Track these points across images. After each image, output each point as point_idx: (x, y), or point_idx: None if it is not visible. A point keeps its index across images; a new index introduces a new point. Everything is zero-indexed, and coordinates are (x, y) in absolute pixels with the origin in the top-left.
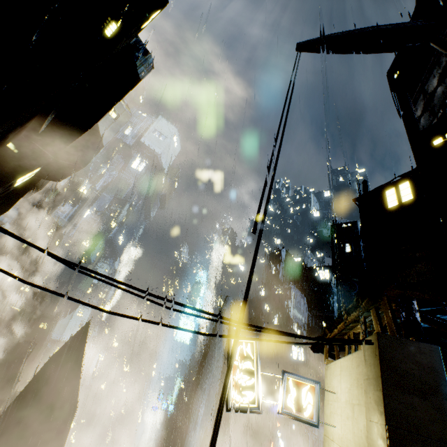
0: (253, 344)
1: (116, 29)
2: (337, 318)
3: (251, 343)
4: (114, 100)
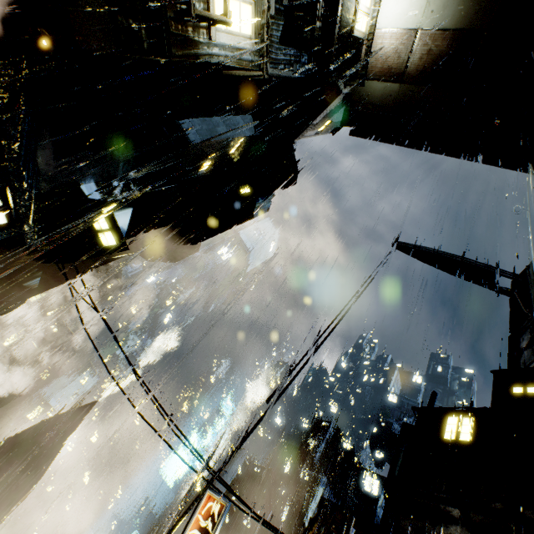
0: (223, 507)
1: (248, 192)
2: (308, 525)
3: (222, 504)
4: (224, 228)
